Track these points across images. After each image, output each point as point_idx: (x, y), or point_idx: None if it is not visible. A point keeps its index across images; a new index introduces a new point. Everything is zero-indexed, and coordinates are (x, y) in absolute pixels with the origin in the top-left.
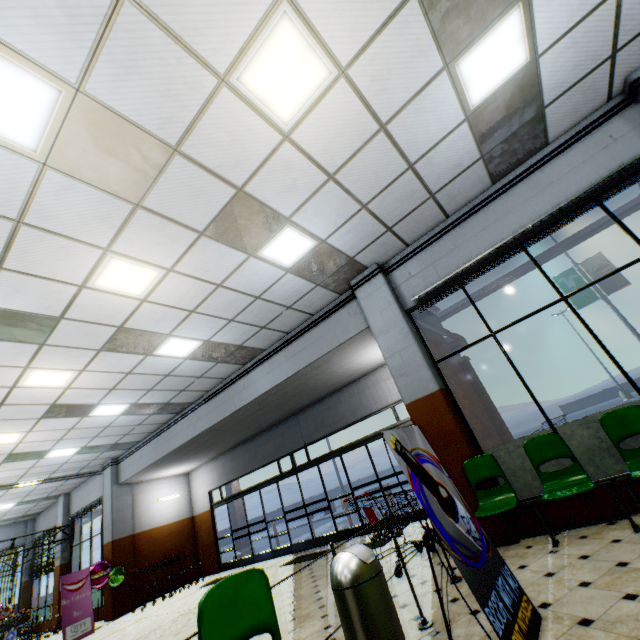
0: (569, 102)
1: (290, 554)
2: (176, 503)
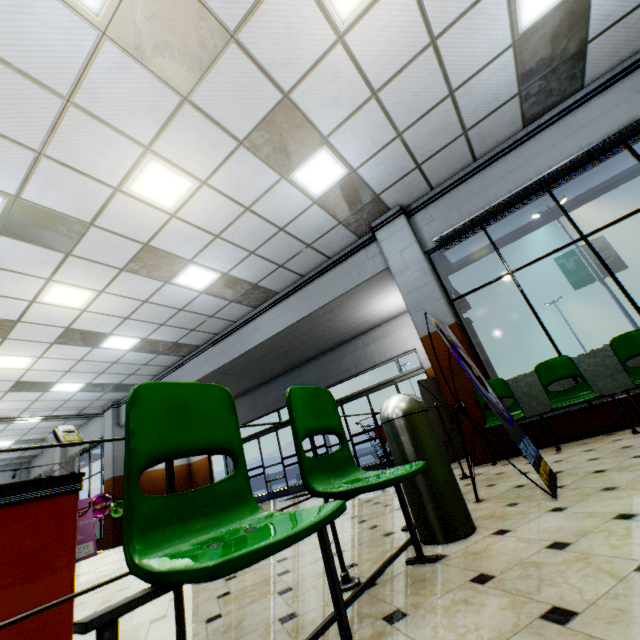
0: (611, 40)
1: (286, 496)
2: None
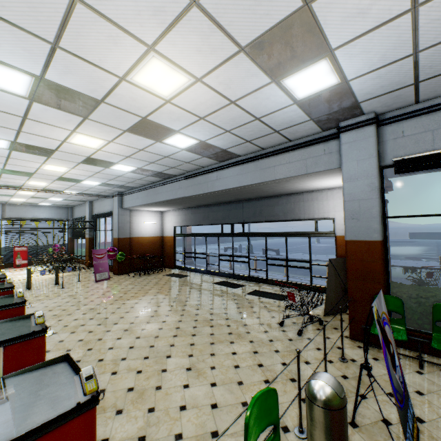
0: None
1: (217, 276)
2: (154, 227)
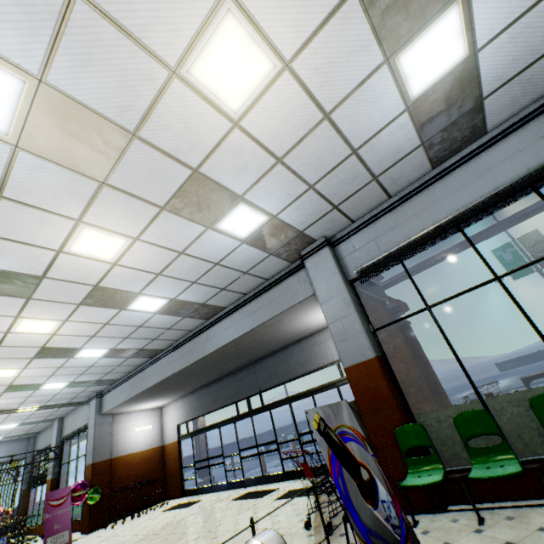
0: (507, 94)
1: (242, 488)
2: (149, 433)
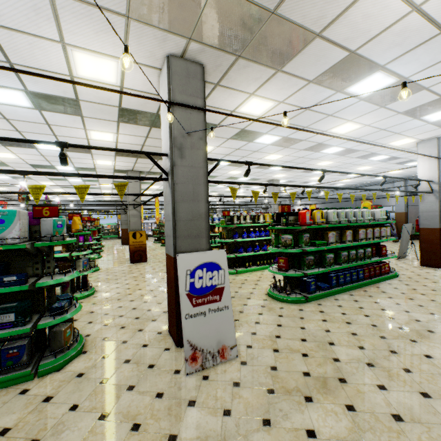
0: None
1: None
2: None
